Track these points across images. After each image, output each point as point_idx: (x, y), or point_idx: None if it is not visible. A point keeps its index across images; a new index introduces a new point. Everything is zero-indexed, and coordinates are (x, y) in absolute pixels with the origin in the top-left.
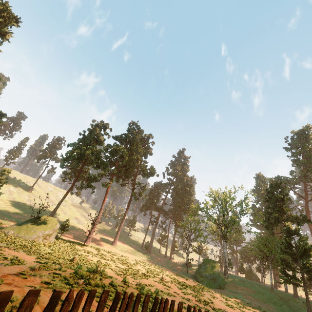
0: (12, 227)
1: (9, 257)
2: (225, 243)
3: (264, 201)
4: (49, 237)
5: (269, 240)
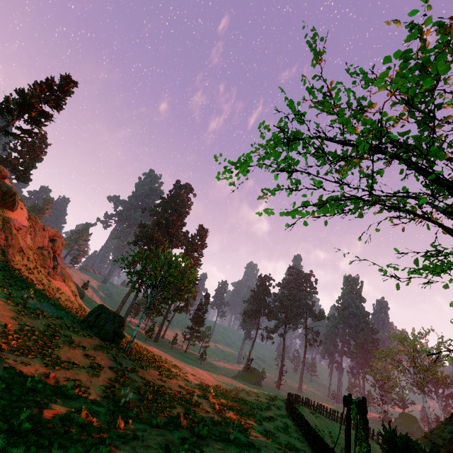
0: (238, 376)
1: None
2: (423, 395)
3: None
4: (260, 382)
5: None
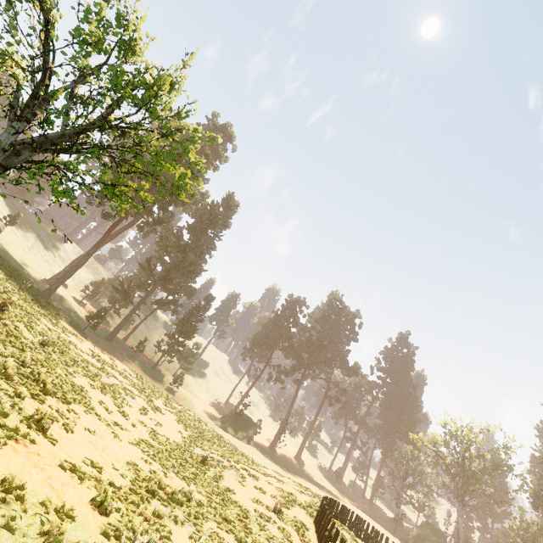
0: (222, 422)
1: (260, 464)
2: (461, 507)
3: (539, 461)
4: (251, 439)
5: (538, 527)
